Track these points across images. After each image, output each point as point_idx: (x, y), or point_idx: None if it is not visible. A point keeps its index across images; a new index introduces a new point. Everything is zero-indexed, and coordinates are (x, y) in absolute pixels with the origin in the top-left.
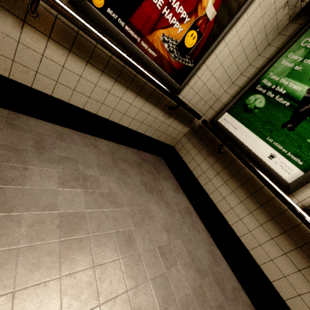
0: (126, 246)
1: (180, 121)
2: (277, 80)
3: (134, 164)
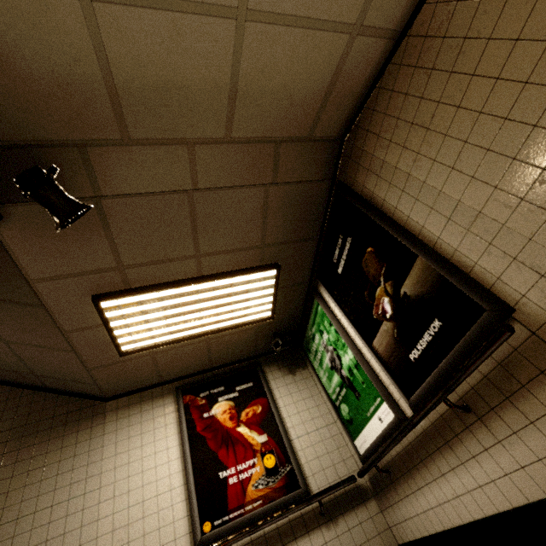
0: None
1: (352, 507)
2: (332, 389)
3: None
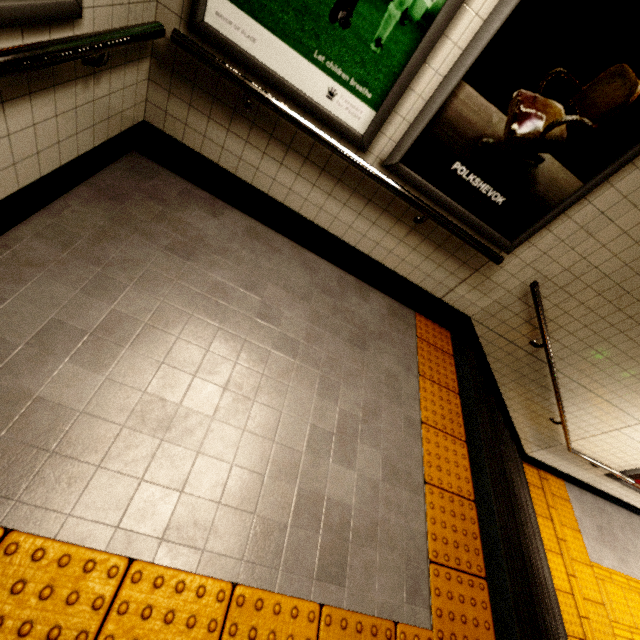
0: (231, 348)
1: (124, 63)
2: None
3: (121, 229)
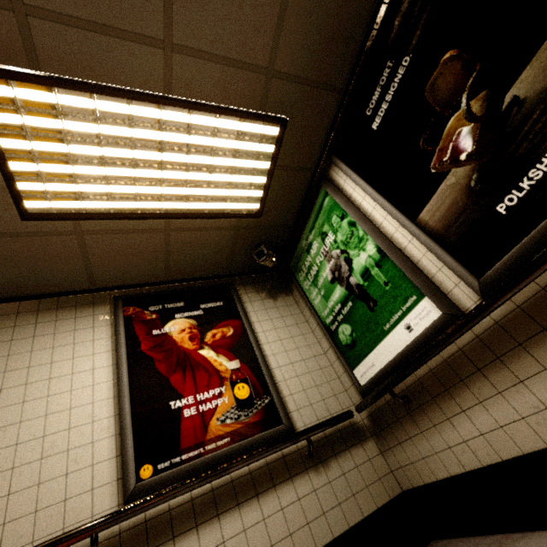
0: None
1: (346, 448)
2: (328, 310)
3: None
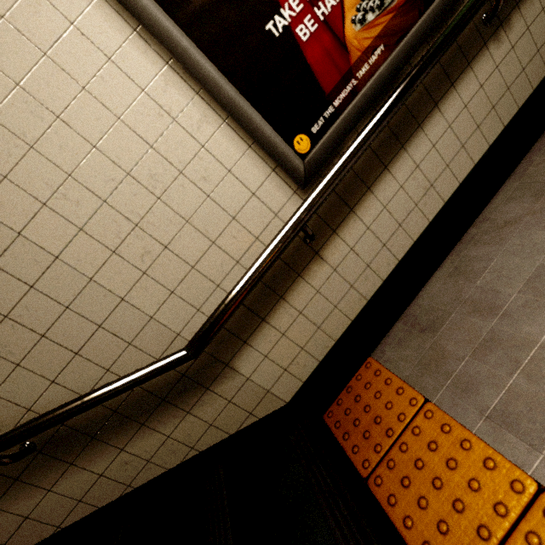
0: None
1: None
2: None
3: None
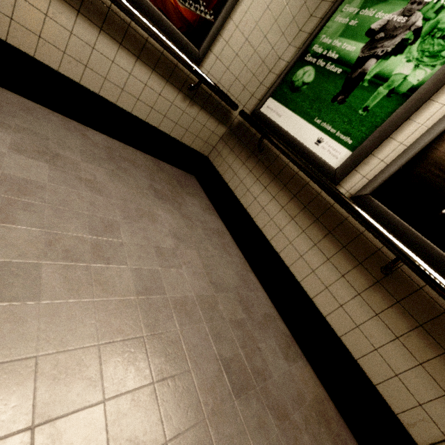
0: (103, 231)
1: (211, 114)
2: (329, 43)
3: (144, 169)
